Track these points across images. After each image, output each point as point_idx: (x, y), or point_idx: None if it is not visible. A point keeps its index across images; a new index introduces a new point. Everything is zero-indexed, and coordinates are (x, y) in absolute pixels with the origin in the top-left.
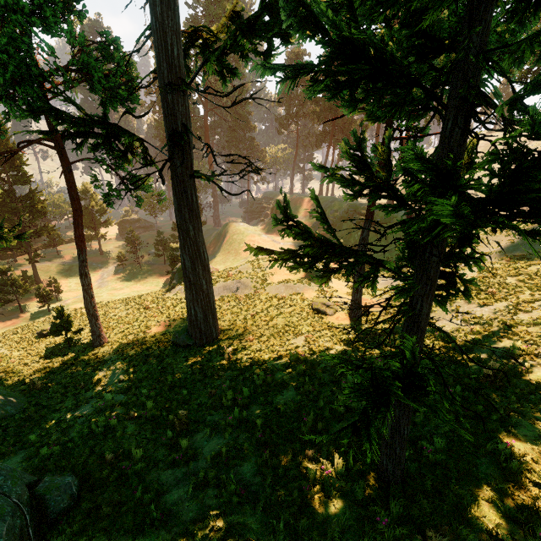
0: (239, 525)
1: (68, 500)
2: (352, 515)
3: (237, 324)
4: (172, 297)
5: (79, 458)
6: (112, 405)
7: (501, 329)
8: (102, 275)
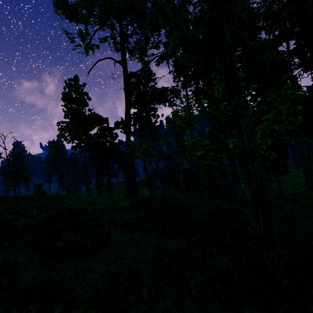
0: None
1: None
2: None
3: None
4: None
5: None
6: None
7: None
8: None
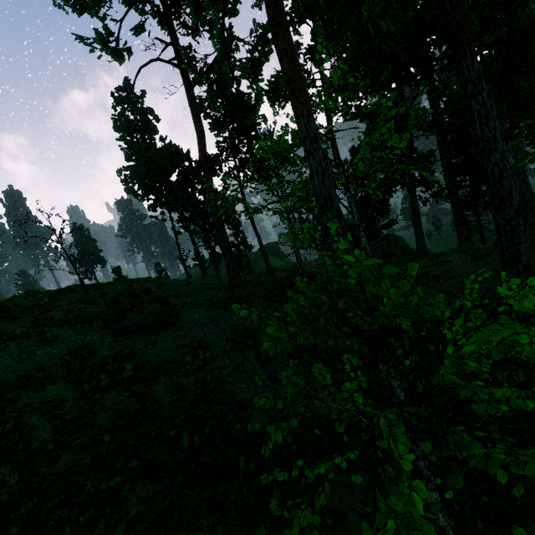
0: None
1: None
2: None
3: None
4: None
5: None
6: None
7: None
8: None
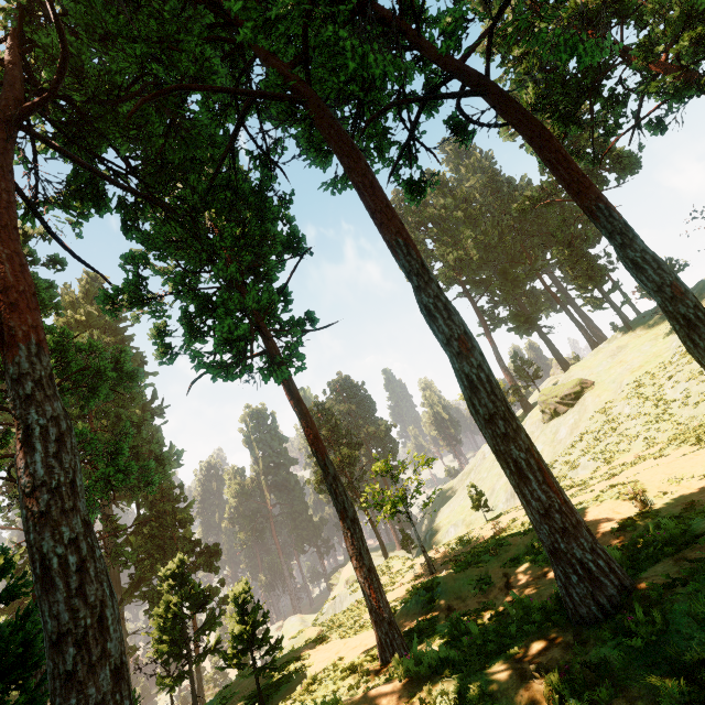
0: None
1: None
2: None
3: None
4: None
5: None
6: None
7: None
8: None
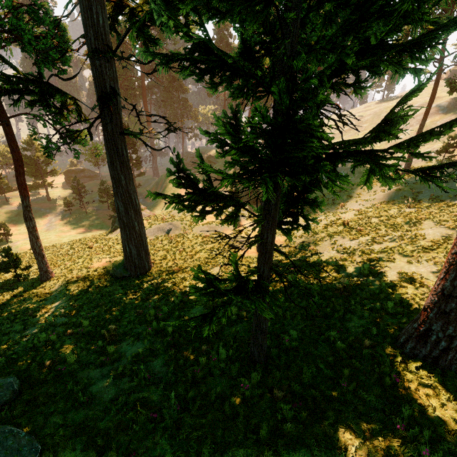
0: (144, 399)
1: (10, 394)
2: (227, 386)
3: (168, 258)
4: (114, 237)
5: (22, 366)
6: (54, 325)
7: (360, 256)
8: (50, 220)
